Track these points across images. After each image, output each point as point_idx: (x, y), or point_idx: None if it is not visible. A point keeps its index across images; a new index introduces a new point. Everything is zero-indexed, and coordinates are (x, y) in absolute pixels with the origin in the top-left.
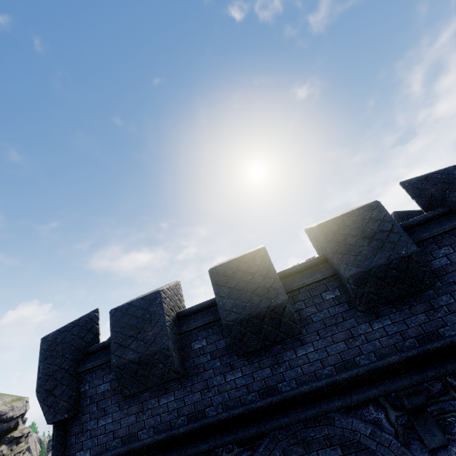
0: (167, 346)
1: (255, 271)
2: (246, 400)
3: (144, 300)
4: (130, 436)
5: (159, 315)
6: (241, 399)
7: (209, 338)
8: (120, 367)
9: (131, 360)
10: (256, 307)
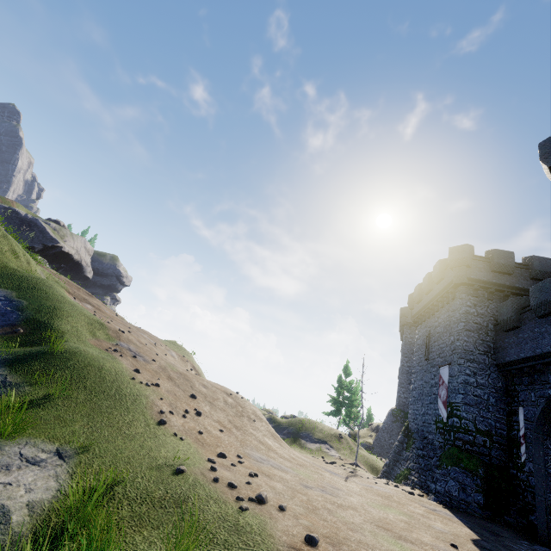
0: (514, 265)
1: (549, 263)
2: (529, 288)
3: (508, 252)
4: (489, 279)
5: (513, 258)
6: (527, 287)
7: (521, 271)
8: (497, 263)
9: (501, 263)
10: (546, 270)
